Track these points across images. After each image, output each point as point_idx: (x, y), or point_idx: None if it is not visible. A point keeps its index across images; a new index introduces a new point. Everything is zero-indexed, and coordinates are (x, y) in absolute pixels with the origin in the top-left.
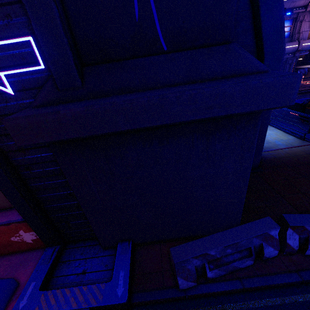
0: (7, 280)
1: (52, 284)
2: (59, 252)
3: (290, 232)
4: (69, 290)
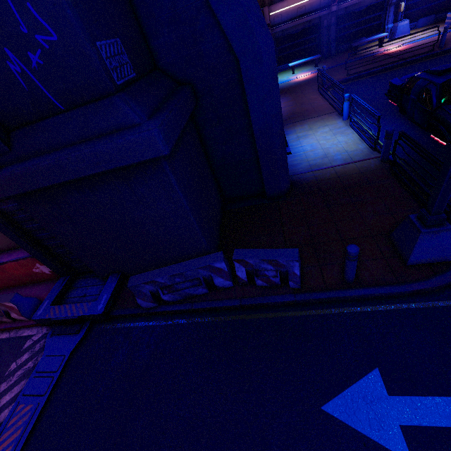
0: (30, 298)
1: (62, 303)
2: (69, 281)
3: (237, 265)
4: (68, 306)
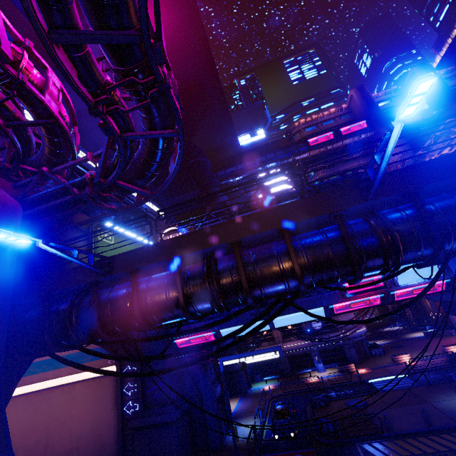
0: None
1: None
2: None
3: None
4: None
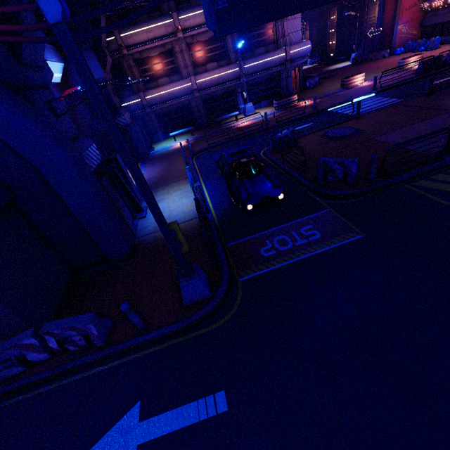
0: None
1: None
2: None
3: (48, 337)
4: None
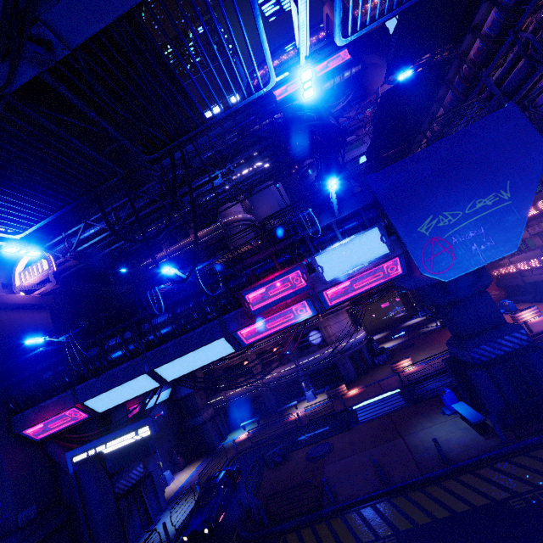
0: None
1: None
2: None
3: None
4: None
